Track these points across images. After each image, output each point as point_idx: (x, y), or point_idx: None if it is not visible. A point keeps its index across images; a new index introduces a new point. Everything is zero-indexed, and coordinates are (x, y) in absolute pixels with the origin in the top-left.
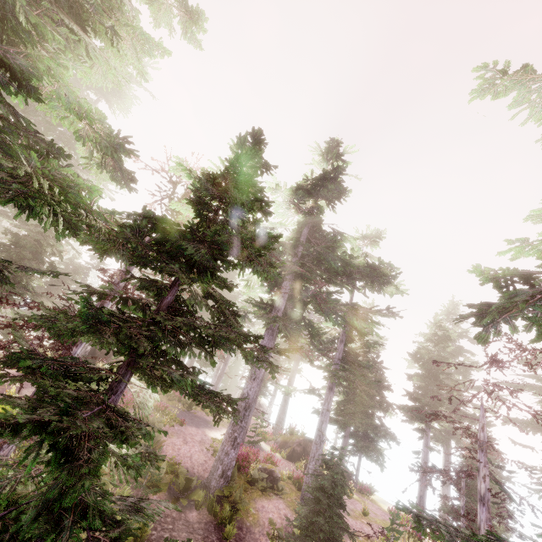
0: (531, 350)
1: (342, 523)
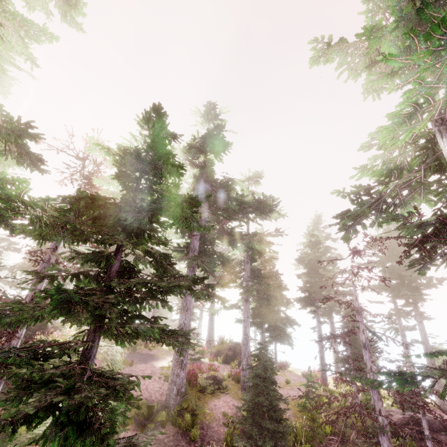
0: (379, 239)
1: (277, 395)
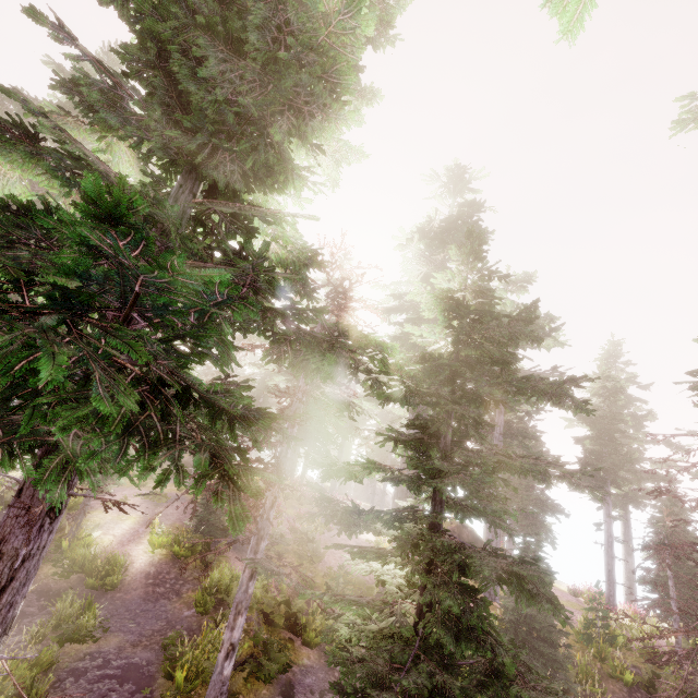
0: None
1: None
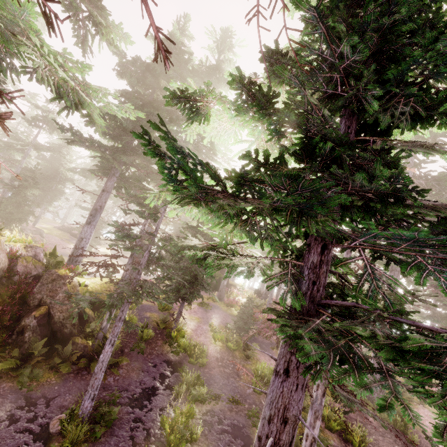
0: None
1: None
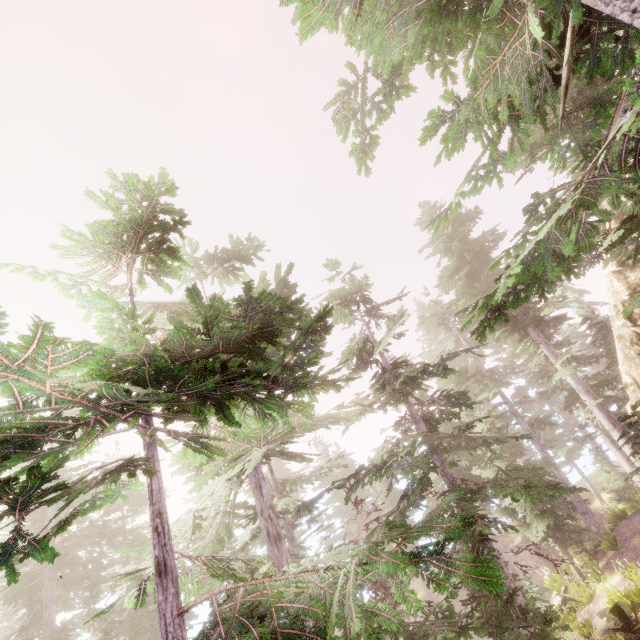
0: None
1: None
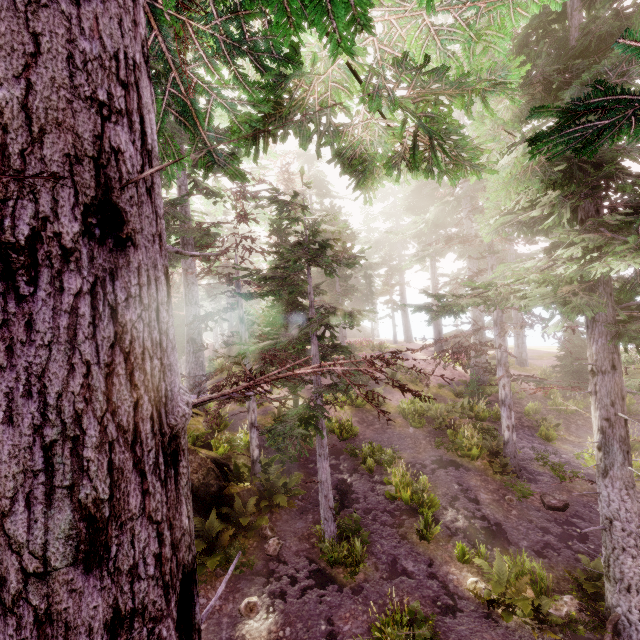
0: None
1: None
